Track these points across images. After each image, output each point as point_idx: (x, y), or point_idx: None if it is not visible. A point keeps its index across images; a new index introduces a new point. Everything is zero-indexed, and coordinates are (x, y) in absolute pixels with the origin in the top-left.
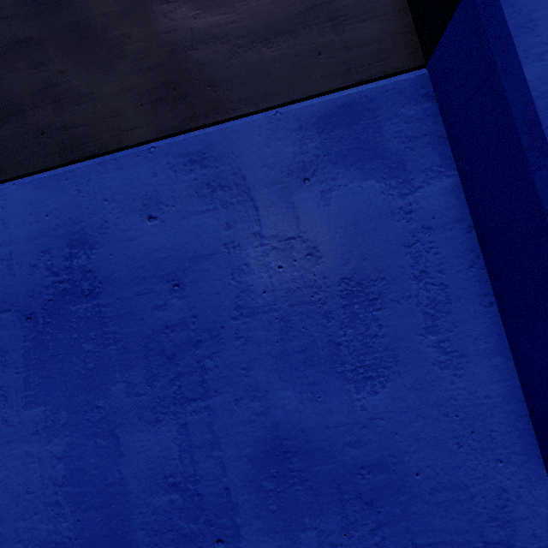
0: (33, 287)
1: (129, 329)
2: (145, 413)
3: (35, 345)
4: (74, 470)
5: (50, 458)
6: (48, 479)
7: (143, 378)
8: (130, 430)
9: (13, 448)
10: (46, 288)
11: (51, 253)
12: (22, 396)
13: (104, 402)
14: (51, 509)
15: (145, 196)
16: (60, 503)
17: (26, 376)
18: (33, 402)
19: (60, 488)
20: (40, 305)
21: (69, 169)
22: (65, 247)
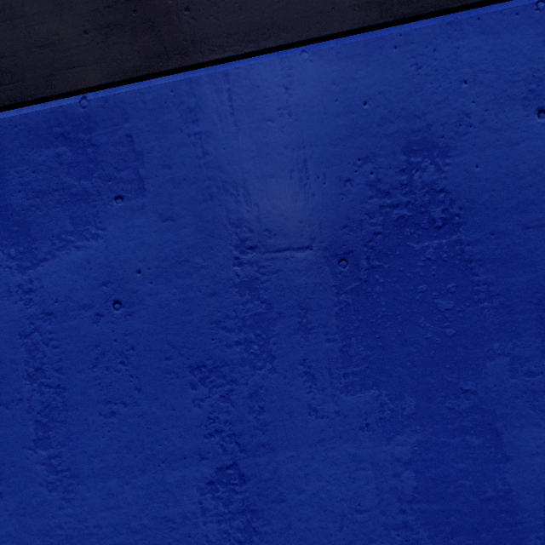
0: (347, 213)
1: (511, 278)
2: (541, 399)
3: (356, 300)
4: (431, 480)
5: (391, 463)
6: (388, 493)
7: (536, 349)
8: (518, 423)
9: (328, 449)
10: (369, 214)
11: (375, 161)
12: (339, 375)
13: (475, 383)
14: (396, 534)
15: (530, 78)
16: (409, 526)
17: (343, 345)
18: (358, 383)
19: (408, 505)
20: (361, 240)
21: (399, 31)
22: (398, 153)
